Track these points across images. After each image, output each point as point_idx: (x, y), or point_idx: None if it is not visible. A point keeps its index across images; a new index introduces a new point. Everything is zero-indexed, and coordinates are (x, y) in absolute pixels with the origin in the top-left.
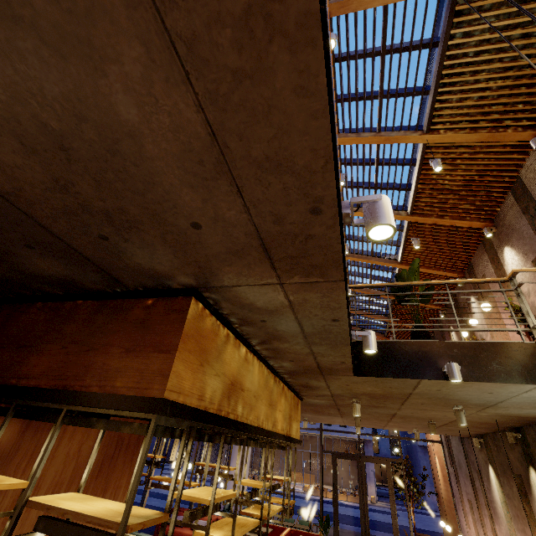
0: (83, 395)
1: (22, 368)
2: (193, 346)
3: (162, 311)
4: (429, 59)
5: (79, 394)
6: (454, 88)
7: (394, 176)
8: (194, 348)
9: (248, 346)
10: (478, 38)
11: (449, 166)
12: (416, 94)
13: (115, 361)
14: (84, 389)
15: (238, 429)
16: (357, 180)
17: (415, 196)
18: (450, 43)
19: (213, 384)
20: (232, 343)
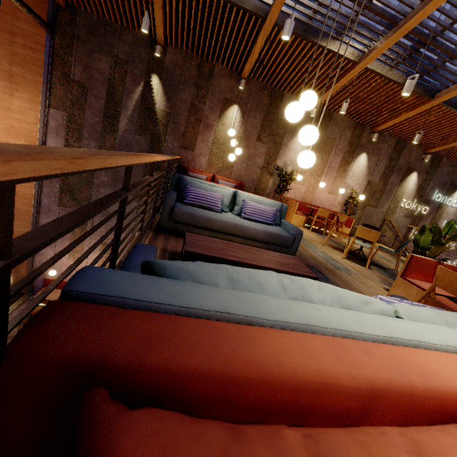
0: None
1: None
2: None
3: None
4: None
5: None
6: None
7: None
8: None
9: None
10: None
11: (454, 128)
12: None
13: None
14: None
15: None
16: None
17: (454, 111)
18: None
19: None
20: None
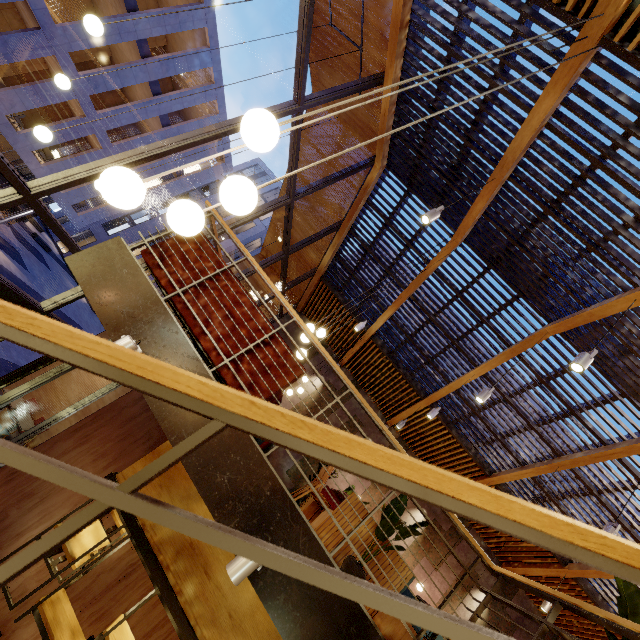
0: None
1: None
2: None
3: None
4: None
5: None
6: None
7: None
8: None
9: None
10: None
11: None
12: None
13: None
14: None
15: (166, 599)
16: None
17: None
18: None
19: None
20: None
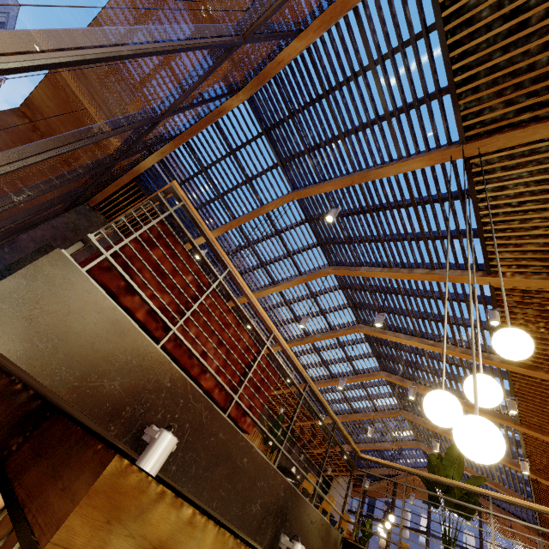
0: (20, 519)
1: (26, 474)
2: (103, 502)
3: (98, 460)
4: (463, 208)
5: (20, 517)
6: (503, 234)
7: (468, 313)
8: (103, 504)
9: (194, 507)
10: (511, 191)
11: (537, 311)
12: (464, 236)
13: (53, 495)
14: (27, 513)
15: None
16: (424, 312)
17: None
18: (479, 196)
19: (120, 546)
20: (168, 502)
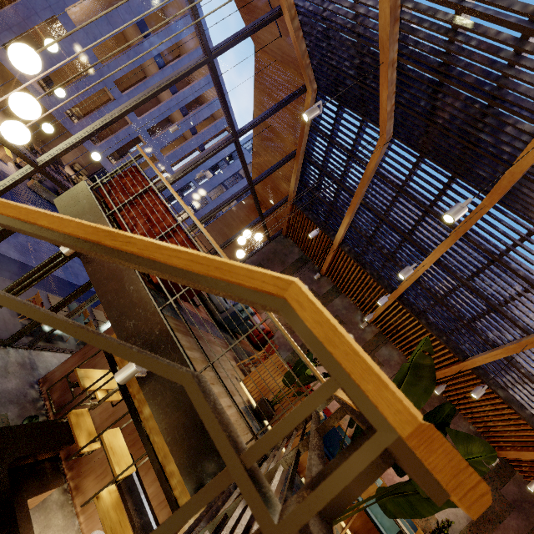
0: None
1: None
2: None
3: None
4: None
5: None
6: None
7: None
8: None
9: None
10: None
11: None
12: None
13: None
14: None
15: (132, 415)
16: None
17: None
18: None
19: None
20: None
